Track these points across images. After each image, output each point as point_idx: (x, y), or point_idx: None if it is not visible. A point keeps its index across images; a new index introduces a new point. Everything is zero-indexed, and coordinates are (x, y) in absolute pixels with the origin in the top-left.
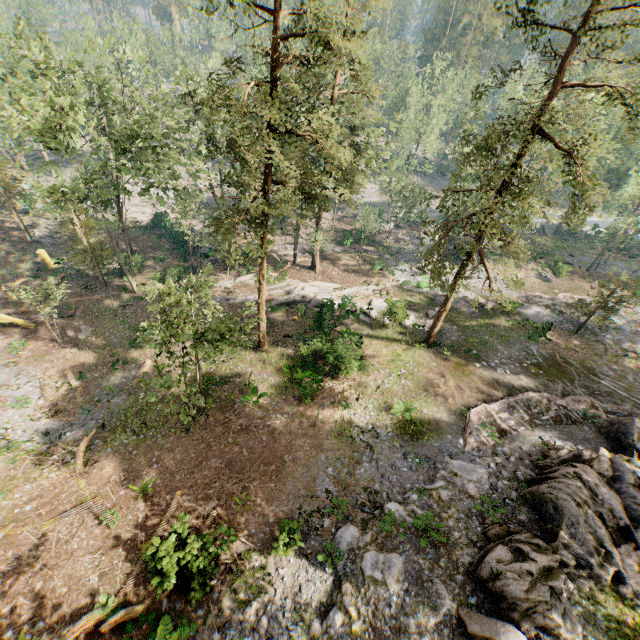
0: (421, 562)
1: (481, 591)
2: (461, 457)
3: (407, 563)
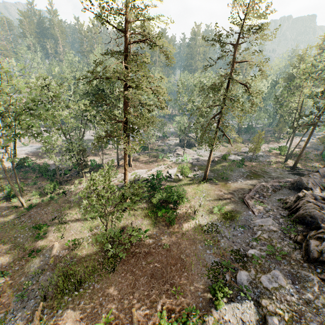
0: (285, 267)
1: (317, 265)
2: (256, 218)
3: (281, 271)
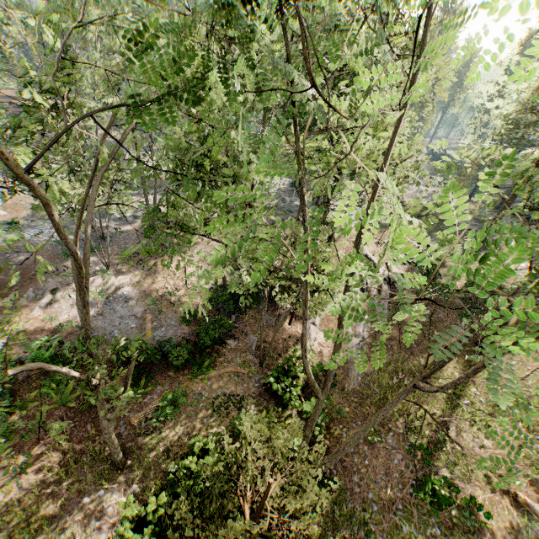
0: None
1: None
2: None
3: None
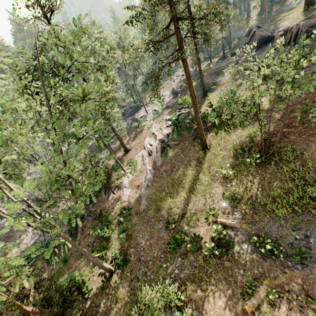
0: None
1: None
2: None
3: None
